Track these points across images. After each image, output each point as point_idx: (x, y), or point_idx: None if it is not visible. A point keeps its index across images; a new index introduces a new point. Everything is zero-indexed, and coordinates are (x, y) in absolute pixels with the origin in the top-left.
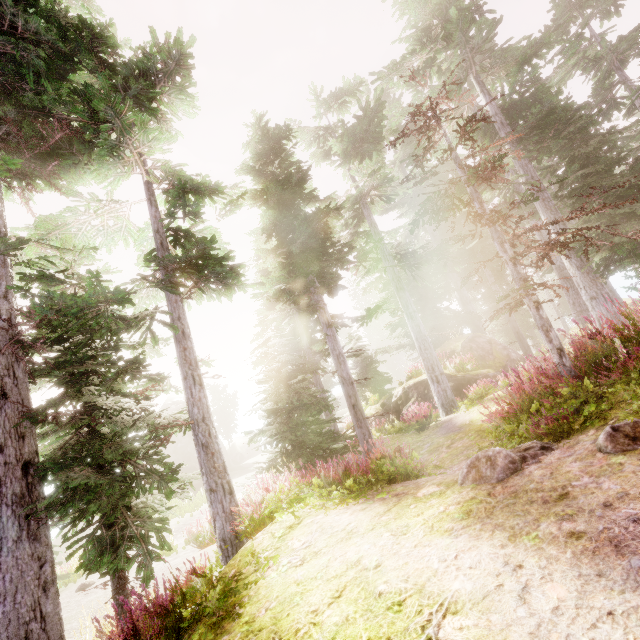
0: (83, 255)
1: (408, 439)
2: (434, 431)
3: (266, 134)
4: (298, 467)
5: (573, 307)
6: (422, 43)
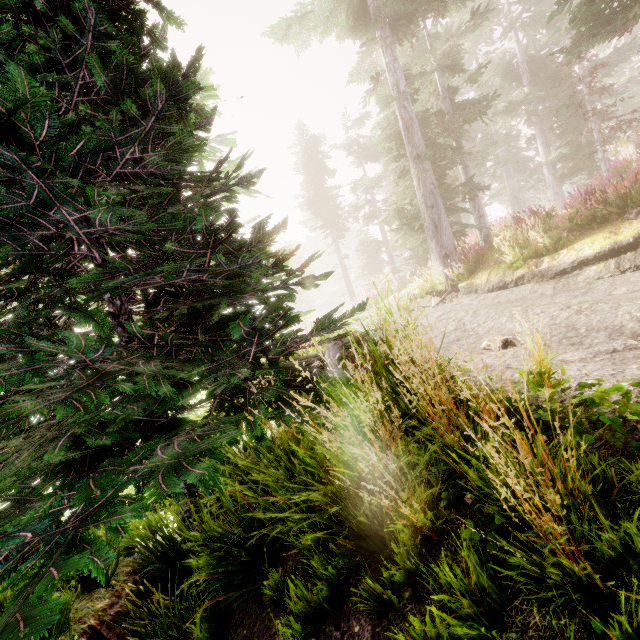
0: None
1: None
2: None
3: None
4: None
5: None
6: None
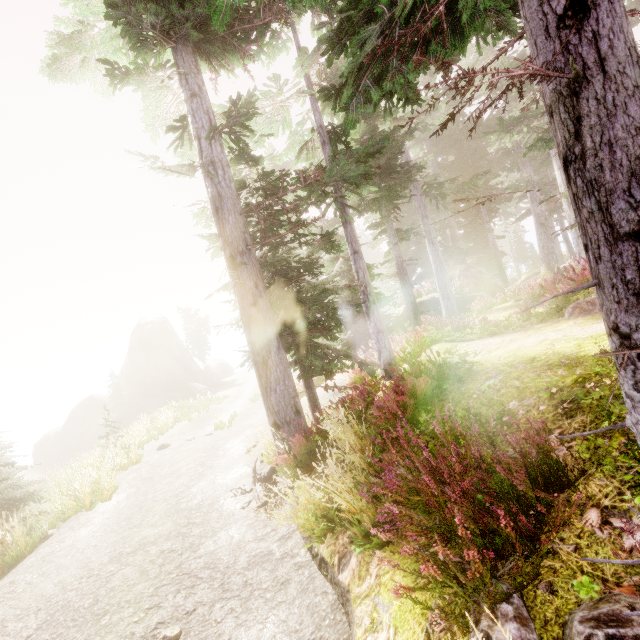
0: (254, 140)
1: None
2: None
3: None
4: None
5: (542, 250)
6: None
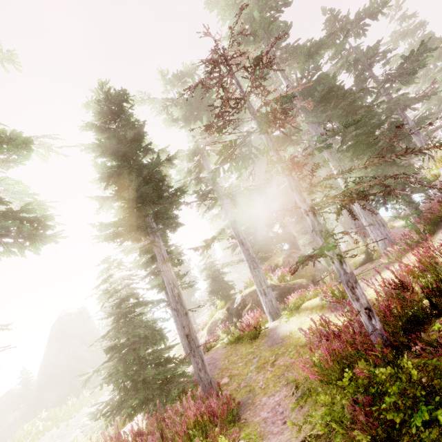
0: None
1: (242, 349)
2: (263, 341)
3: (109, 98)
4: (129, 411)
5: (355, 227)
6: (238, 41)
